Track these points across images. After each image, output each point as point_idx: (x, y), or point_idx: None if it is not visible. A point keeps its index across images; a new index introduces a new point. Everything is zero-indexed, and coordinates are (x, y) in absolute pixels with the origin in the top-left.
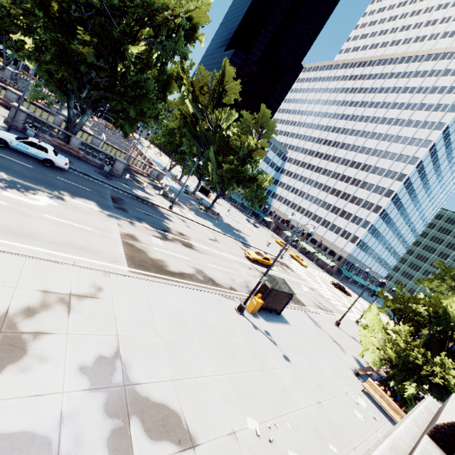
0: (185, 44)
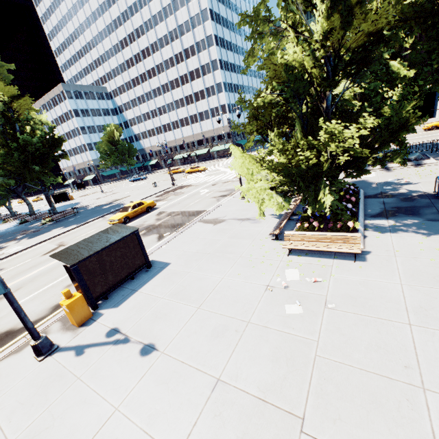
0: None
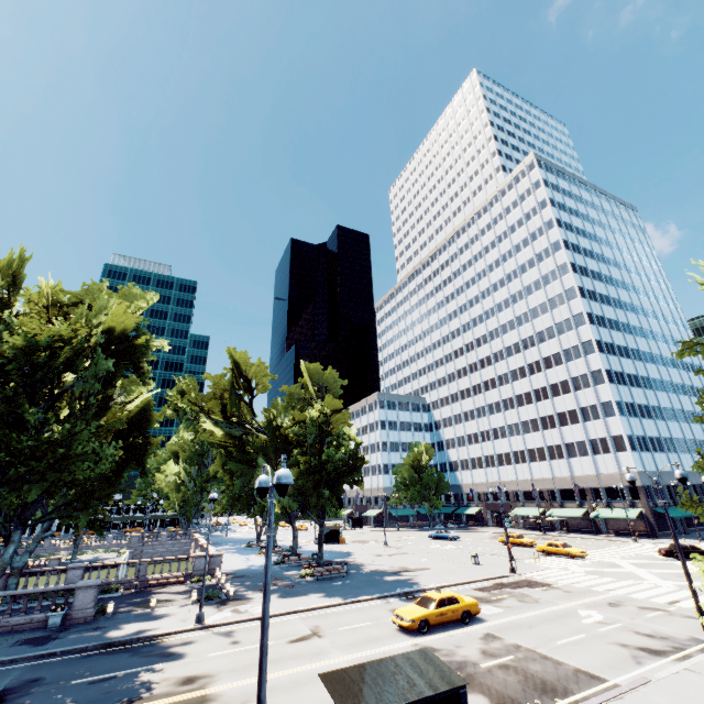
0: (134, 361)
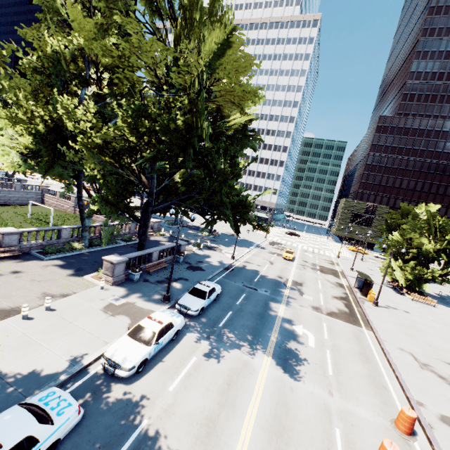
0: None
